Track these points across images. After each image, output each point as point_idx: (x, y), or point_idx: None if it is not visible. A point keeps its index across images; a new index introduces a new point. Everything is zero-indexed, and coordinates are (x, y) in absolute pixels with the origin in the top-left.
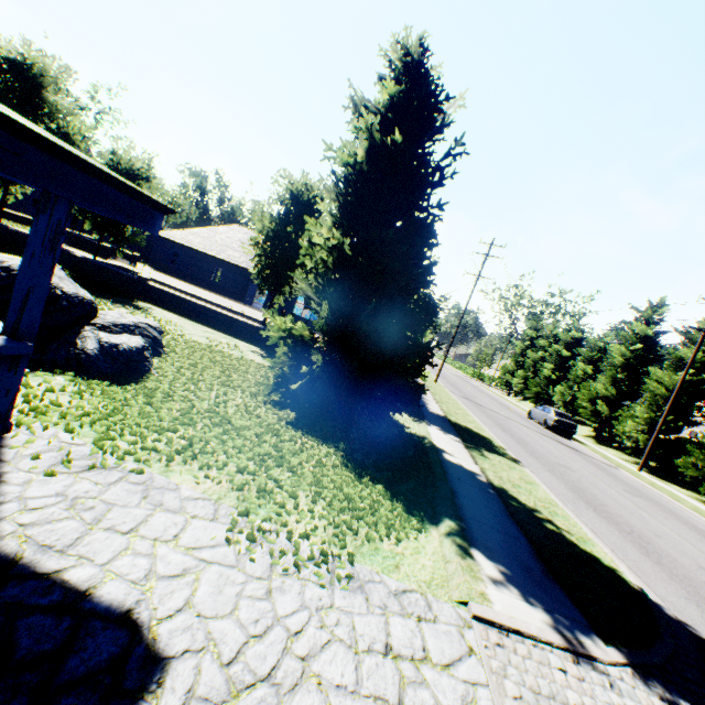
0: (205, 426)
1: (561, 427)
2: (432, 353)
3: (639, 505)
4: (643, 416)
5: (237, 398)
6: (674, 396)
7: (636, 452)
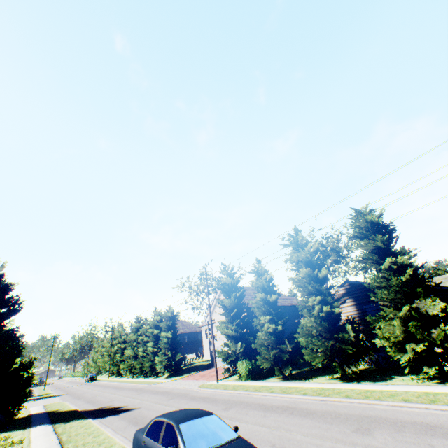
0: None
1: (92, 379)
2: None
3: (85, 386)
4: (111, 363)
5: None
6: (111, 355)
7: (112, 373)
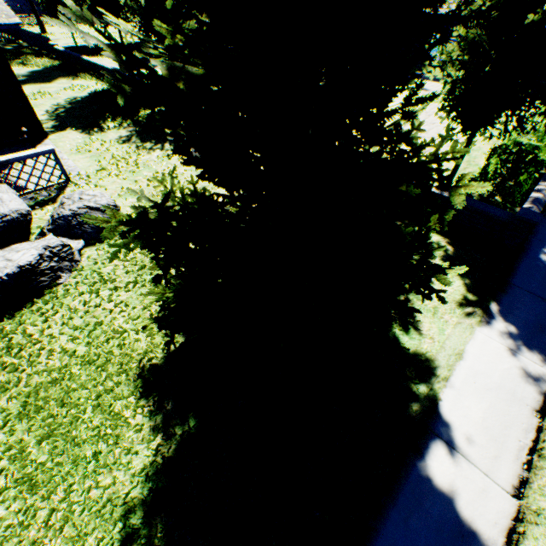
0: (9, 398)
1: None
2: (400, 284)
3: None
4: None
5: (128, 310)
6: None
7: None
